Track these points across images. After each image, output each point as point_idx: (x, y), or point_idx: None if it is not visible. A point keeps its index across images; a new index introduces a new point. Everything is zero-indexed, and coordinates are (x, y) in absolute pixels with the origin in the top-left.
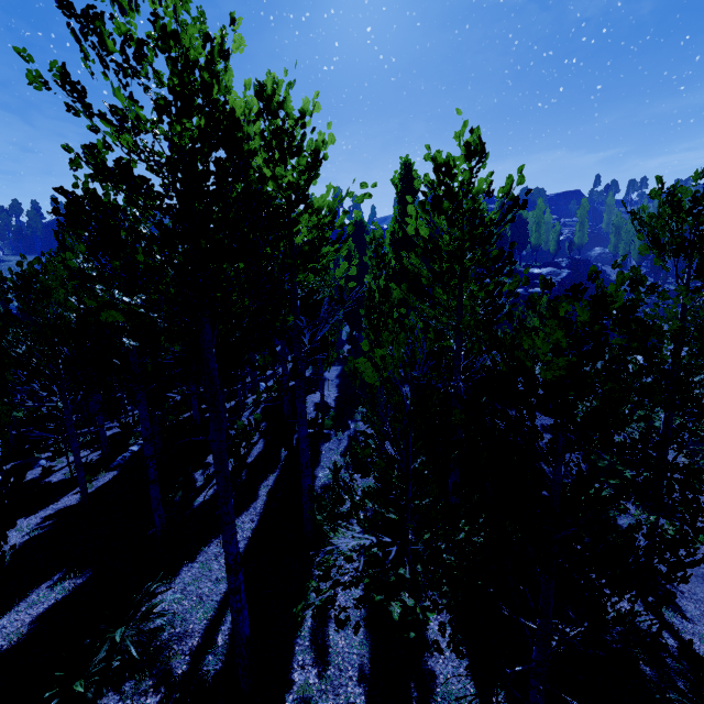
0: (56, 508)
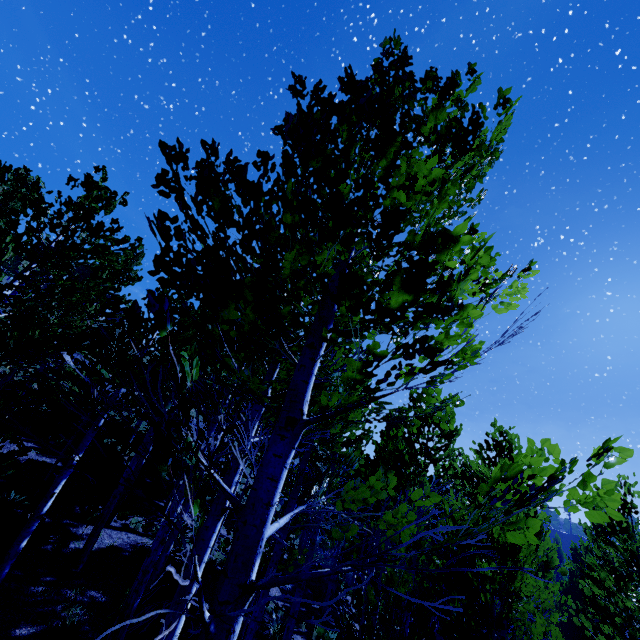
0: None
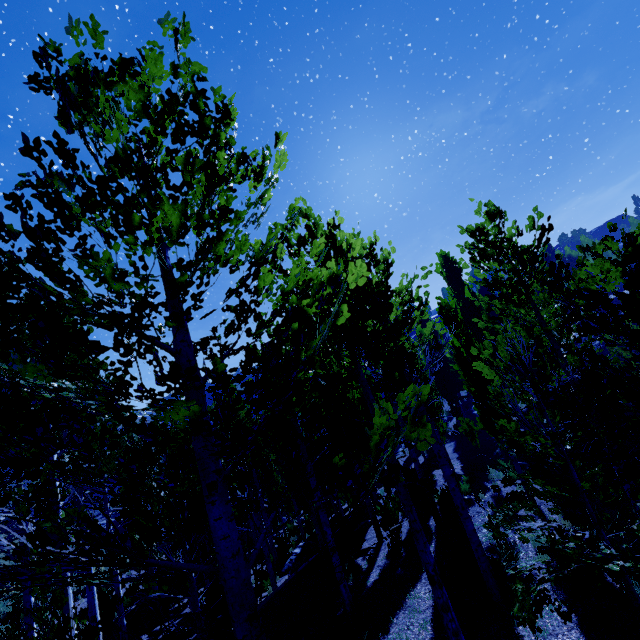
0: None
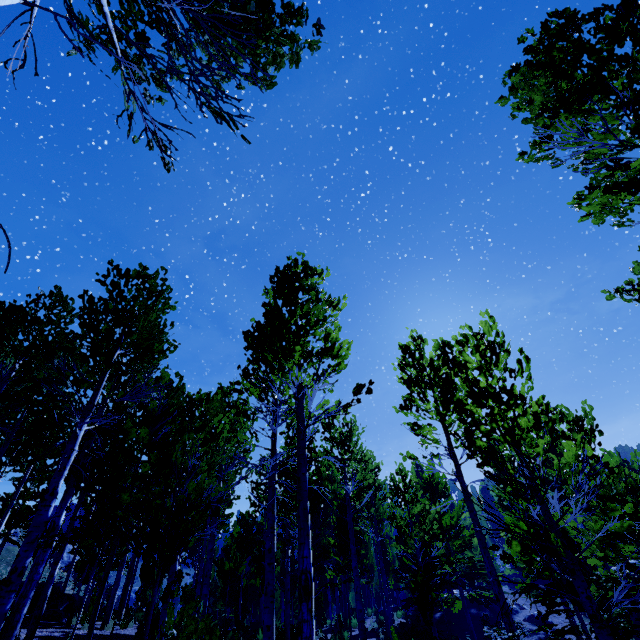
0: None
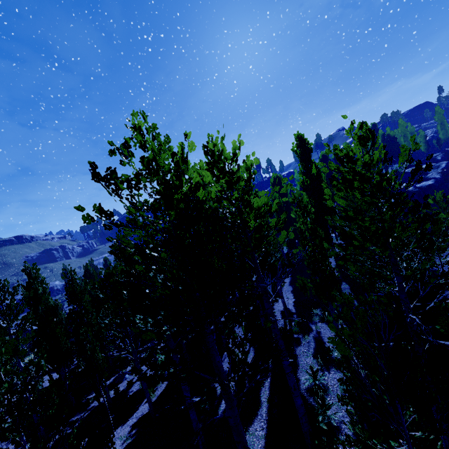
0: (137, 417)
